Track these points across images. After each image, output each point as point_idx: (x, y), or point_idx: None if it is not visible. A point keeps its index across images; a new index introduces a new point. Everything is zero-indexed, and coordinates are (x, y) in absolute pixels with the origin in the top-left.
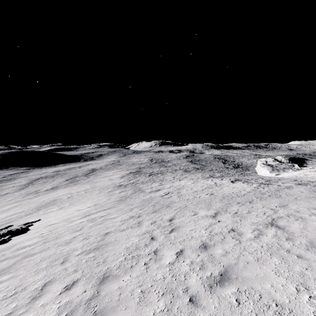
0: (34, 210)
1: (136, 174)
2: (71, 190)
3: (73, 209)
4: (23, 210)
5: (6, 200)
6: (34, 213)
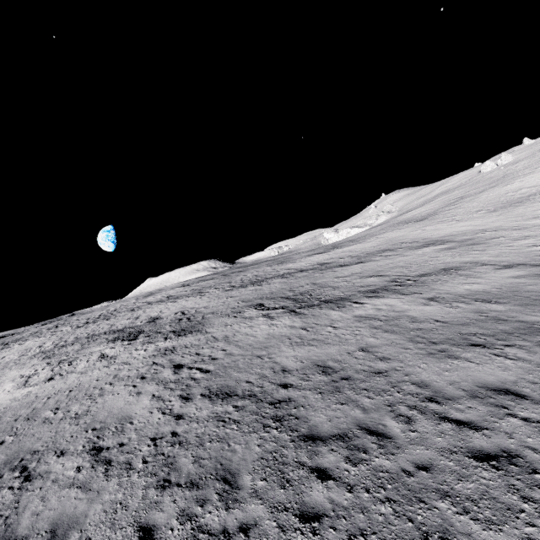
0: (531, 198)
1: (339, 246)
2: (441, 228)
3: (520, 183)
4: (538, 204)
5: (534, 241)
6: (538, 191)
